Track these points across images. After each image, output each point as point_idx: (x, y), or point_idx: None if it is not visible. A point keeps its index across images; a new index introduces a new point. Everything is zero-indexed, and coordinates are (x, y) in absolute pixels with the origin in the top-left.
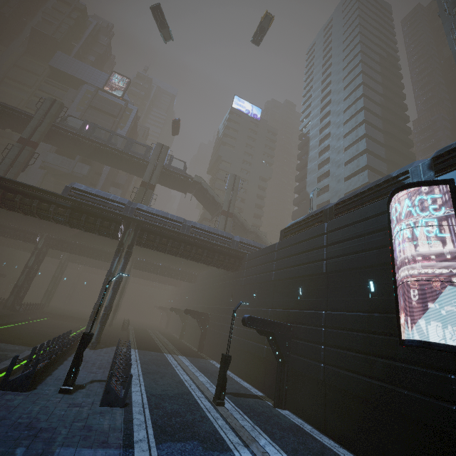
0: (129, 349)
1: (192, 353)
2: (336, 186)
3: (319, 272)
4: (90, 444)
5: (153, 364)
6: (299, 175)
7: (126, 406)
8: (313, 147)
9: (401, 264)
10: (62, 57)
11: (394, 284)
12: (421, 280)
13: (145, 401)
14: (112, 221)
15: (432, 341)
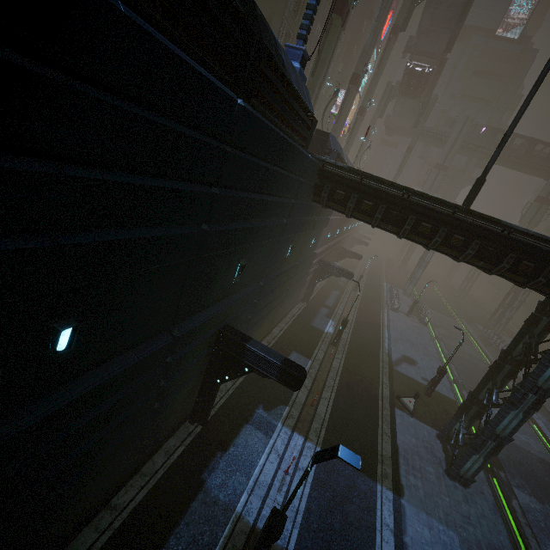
0: None
1: None
2: None
3: None
4: None
5: None
6: None
7: None
8: None
9: None
10: None
11: None
12: None
13: None
14: None
15: None
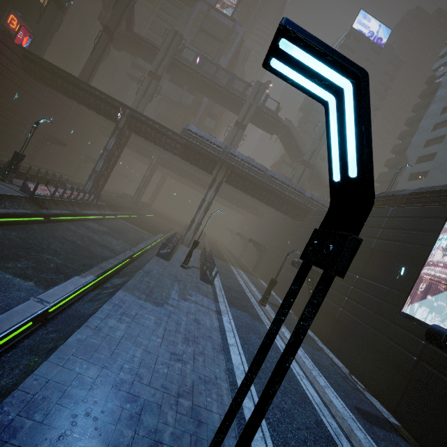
0: (211, 255)
1: (247, 271)
2: (444, 157)
3: (367, 247)
4: (201, 294)
5: (223, 269)
6: (405, 132)
7: (212, 285)
8: (439, 99)
9: (434, 263)
10: None
11: (417, 276)
12: (432, 279)
13: (221, 287)
14: (211, 160)
15: (423, 320)
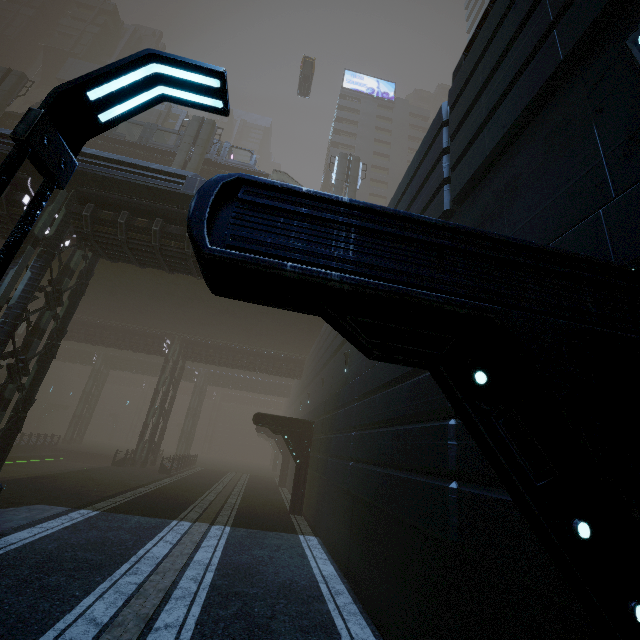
0: None
1: (267, 517)
2: None
3: None
4: None
5: (32, 567)
6: None
7: None
8: None
9: None
10: (75, 65)
11: None
12: None
13: None
14: None
15: None
